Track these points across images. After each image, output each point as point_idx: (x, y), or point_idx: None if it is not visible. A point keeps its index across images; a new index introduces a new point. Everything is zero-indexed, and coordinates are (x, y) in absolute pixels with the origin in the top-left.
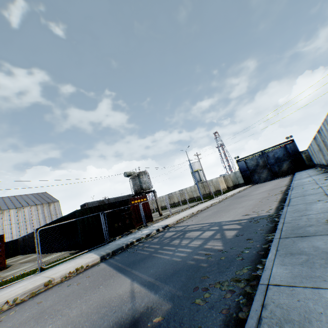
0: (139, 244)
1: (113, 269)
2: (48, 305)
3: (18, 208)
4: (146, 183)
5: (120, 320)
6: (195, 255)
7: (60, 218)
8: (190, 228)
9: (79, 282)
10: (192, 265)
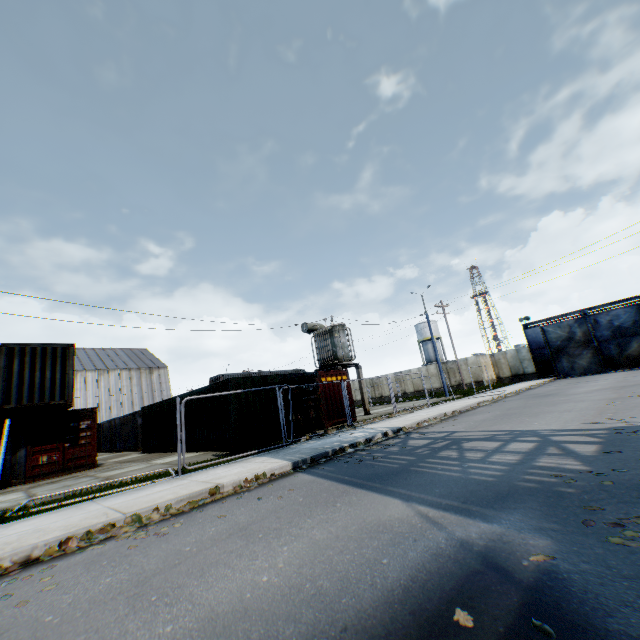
0: (358, 452)
1: (337, 483)
2: (246, 521)
3: (100, 370)
4: (345, 347)
5: (443, 552)
6: (526, 476)
7: (193, 391)
8: (464, 436)
9: (278, 496)
10: (537, 489)
